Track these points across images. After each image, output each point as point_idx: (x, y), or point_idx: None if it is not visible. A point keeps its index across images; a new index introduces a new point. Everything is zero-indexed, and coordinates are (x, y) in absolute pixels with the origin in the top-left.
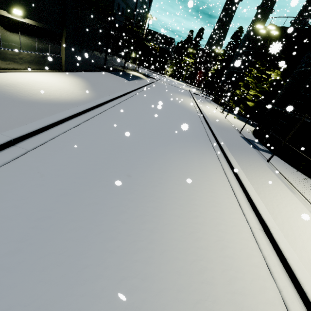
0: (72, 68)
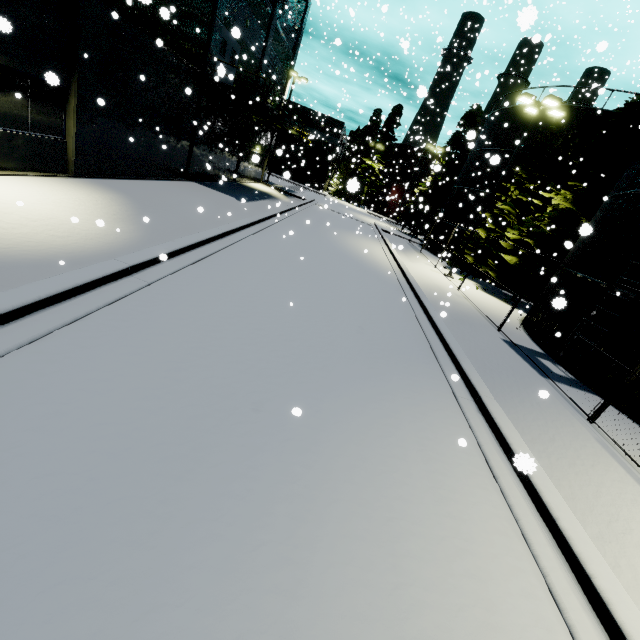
0: (98, 170)
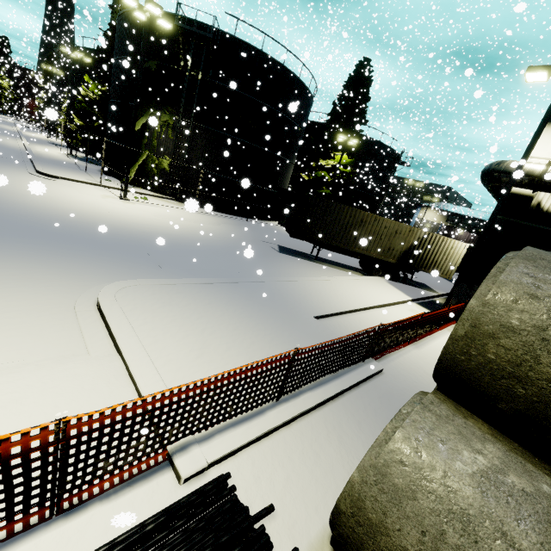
0: None
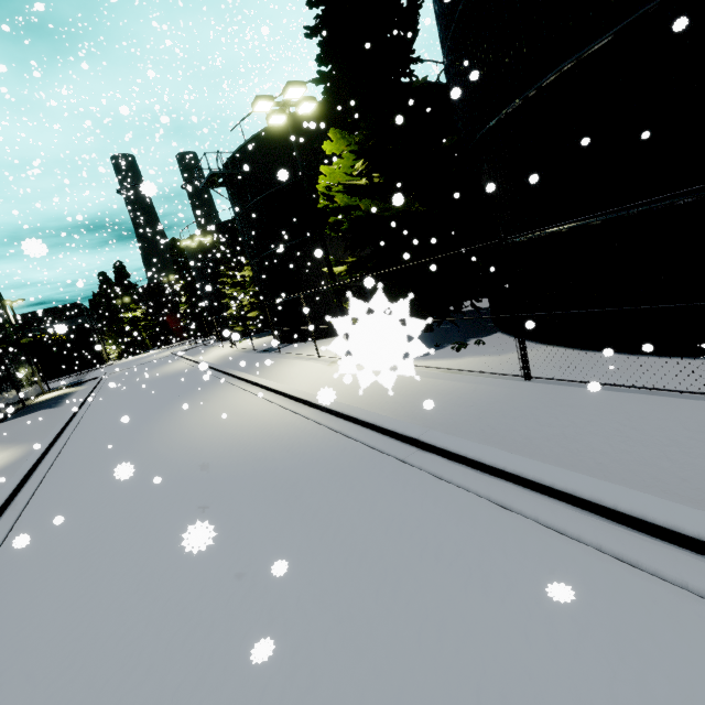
0: None
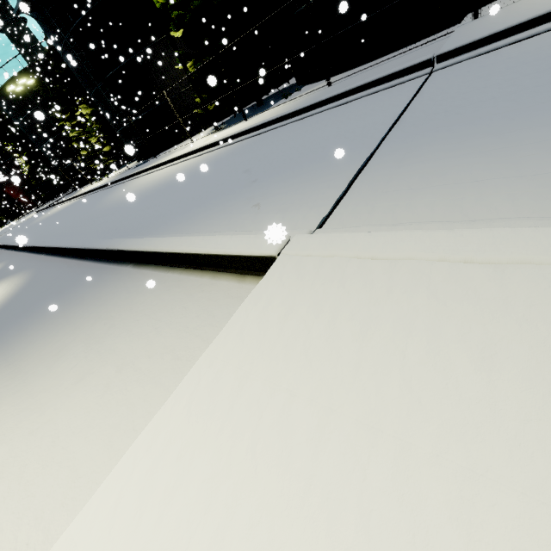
0: None
